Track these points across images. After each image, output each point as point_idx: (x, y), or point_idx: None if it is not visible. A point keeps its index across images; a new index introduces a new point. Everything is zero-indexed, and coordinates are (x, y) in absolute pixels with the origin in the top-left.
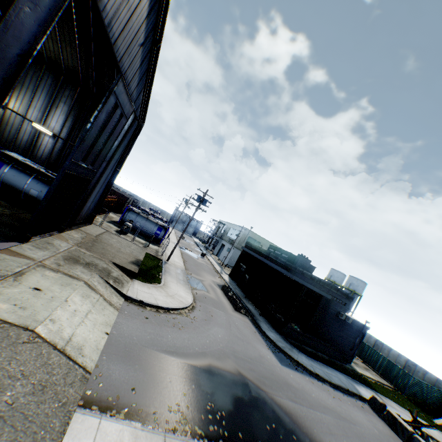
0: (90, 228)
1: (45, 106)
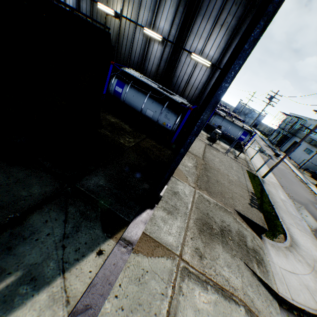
0: (193, 145)
1: (154, 1)
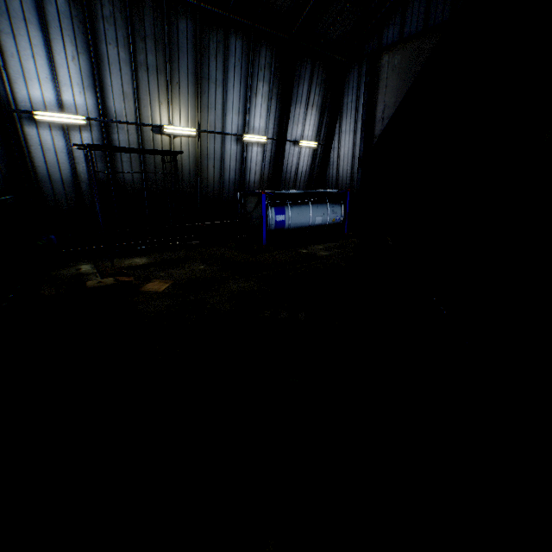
0: None
1: (242, 101)
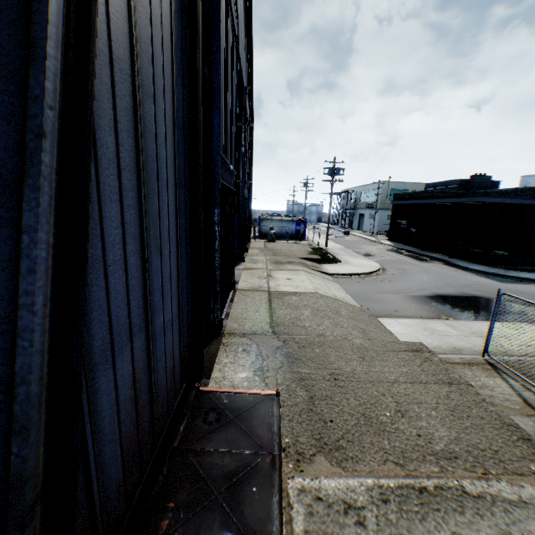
0: (253, 245)
1: None
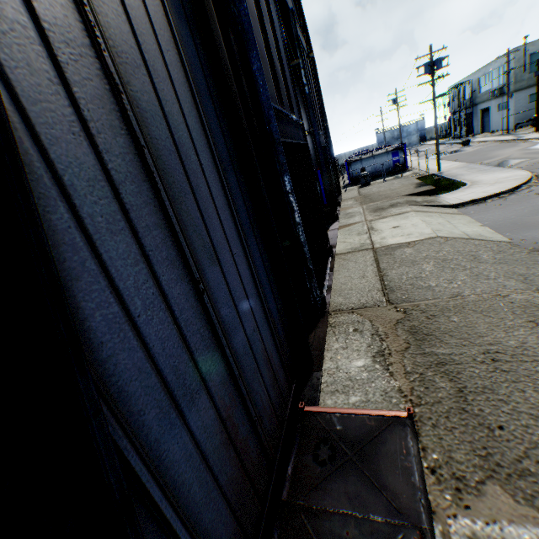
0: (345, 196)
1: None
